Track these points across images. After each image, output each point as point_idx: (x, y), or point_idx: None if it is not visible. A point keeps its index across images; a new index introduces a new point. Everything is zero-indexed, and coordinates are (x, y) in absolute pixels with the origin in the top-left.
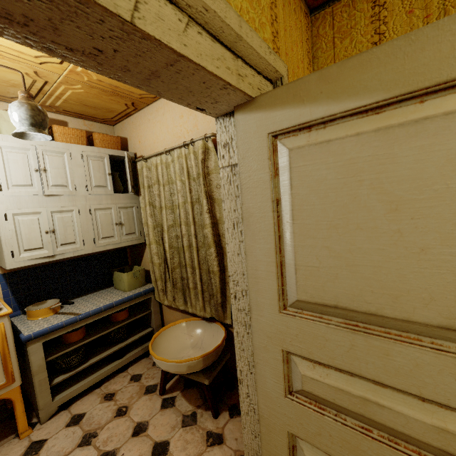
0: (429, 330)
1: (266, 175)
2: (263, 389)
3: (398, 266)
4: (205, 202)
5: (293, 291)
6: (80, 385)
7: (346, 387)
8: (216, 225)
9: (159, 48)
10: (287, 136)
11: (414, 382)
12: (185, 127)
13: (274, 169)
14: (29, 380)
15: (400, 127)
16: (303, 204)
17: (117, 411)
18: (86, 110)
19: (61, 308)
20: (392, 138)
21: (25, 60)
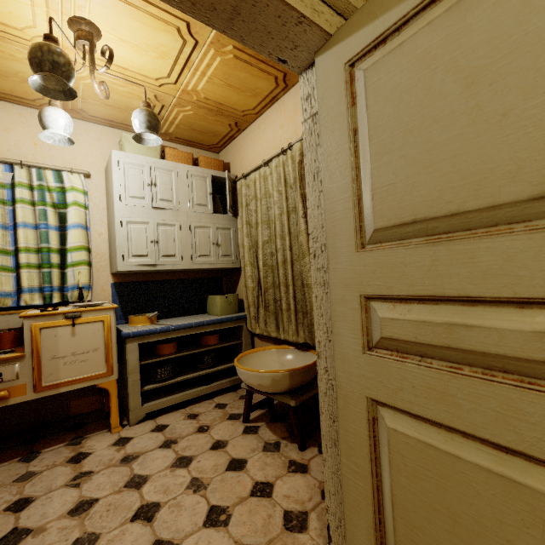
0: (520, 211)
1: (343, 106)
2: (340, 351)
3: (479, 146)
4: (301, 206)
5: (370, 223)
6: (167, 399)
7: (429, 318)
8: None
9: None
10: (364, 60)
11: (506, 282)
12: (285, 137)
13: (351, 99)
14: (124, 381)
15: None
16: (378, 120)
17: (198, 428)
18: (194, 136)
19: (157, 322)
20: (464, 9)
21: (148, 84)
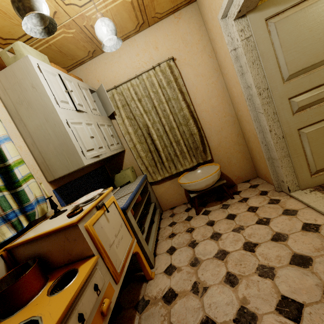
0: None
1: (267, 35)
2: (284, 121)
3: (315, 47)
4: (180, 95)
5: (286, 74)
6: (152, 239)
7: (311, 95)
8: (189, 106)
9: None
10: (270, 19)
11: None
12: (143, 61)
13: (268, 32)
14: None
15: (306, 8)
16: (283, 40)
17: (187, 232)
18: (55, 58)
19: None
20: (305, 11)
21: None
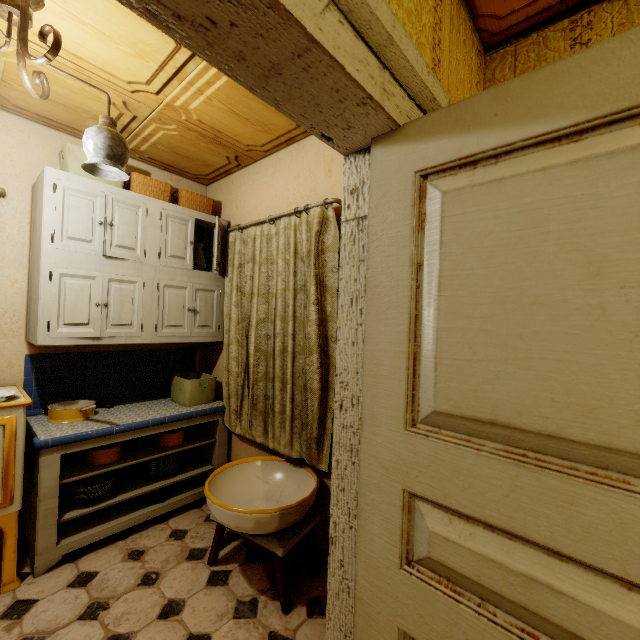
0: None
1: (407, 228)
2: (366, 553)
3: (597, 361)
4: (313, 289)
5: (428, 398)
6: (99, 529)
7: (500, 557)
8: (325, 323)
9: (287, 25)
10: (441, 176)
11: (615, 553)
12: (300, 191)
13: (419, 221)
14: (32, 507)
15: (608, 157)
16: (455, 267)
17: (143, 577)
18: (176, 161)
19: (95, 414)
20: (596, 172)
21: (115, 85)
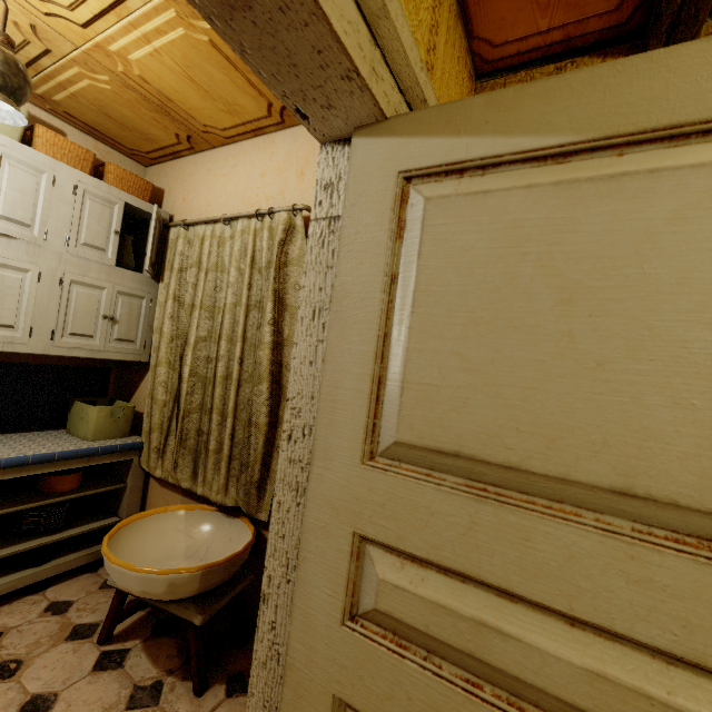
0: (595, 498)
1: (384, 234)
2: (304, 610)
3: (562, 389)
4: (270, 307)
5: (391, 427)
6: None
7: (451, 602)
8: (281, 347)
9: None
10: (426, 181)
11: (563, 589)
12: (265, 192)
13: (397, 228)
14: None
15: (588, 183)
16: (432, 282)
17: None
18: (106, 125)
19: None
20: (577, 197)
21: None
